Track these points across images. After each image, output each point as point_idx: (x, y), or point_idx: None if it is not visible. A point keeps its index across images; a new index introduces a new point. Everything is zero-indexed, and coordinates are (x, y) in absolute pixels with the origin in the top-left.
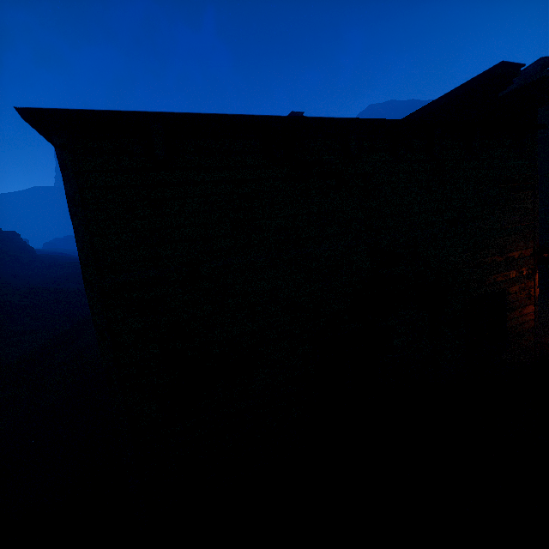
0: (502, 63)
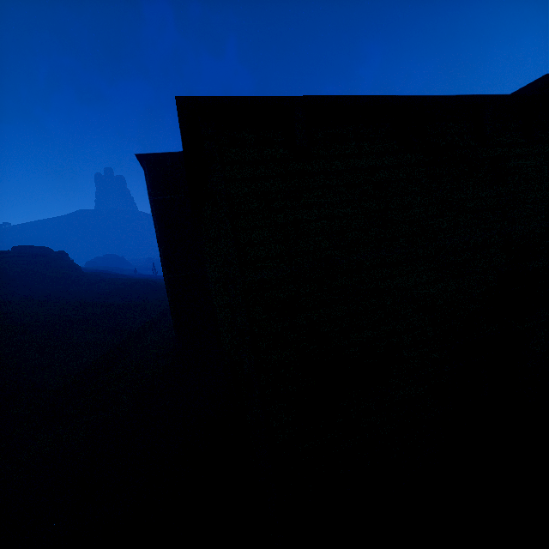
0: None
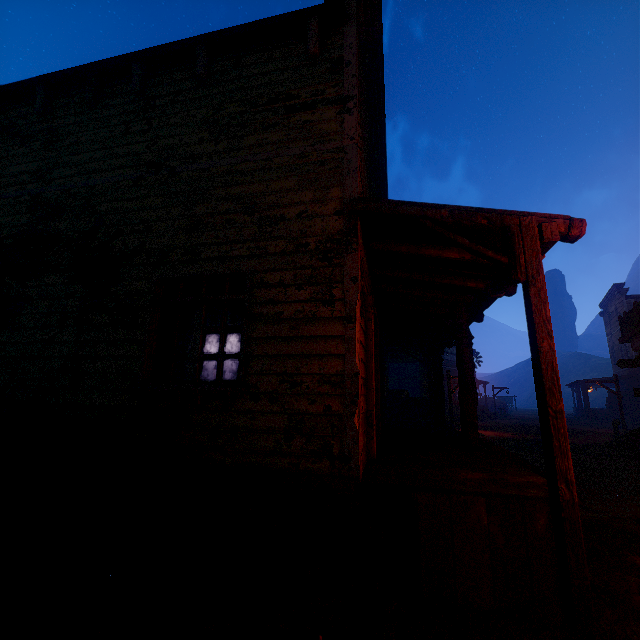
0: None
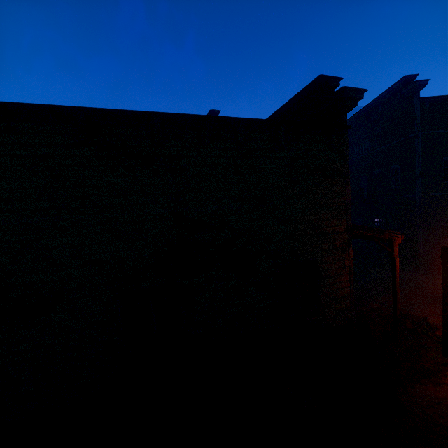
0: (320, 76)
